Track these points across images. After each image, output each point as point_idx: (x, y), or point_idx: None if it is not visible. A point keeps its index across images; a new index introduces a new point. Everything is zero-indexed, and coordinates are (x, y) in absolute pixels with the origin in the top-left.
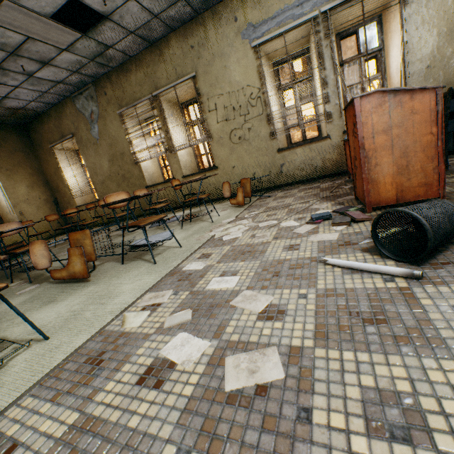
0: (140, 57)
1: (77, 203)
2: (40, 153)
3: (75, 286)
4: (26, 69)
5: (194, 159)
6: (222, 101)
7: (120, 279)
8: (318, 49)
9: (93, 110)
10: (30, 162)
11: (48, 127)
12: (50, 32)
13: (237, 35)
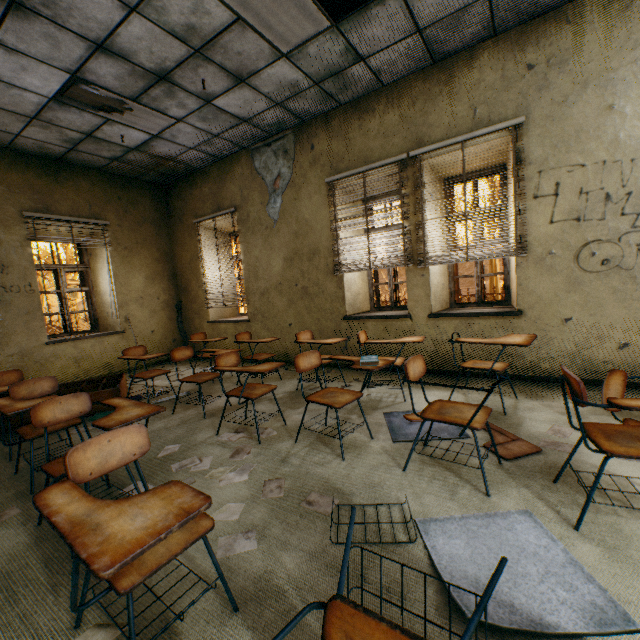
0: (400, 85)
1: (210, 317)
2: (176, 229)
3: None
4: (206, 87)
5: (446, 281)
6: (577, 179)
7: None
8: None
9: (281, 172)
10: (159, 240)
11: (200, 192)
12: (280, 9)
13: None
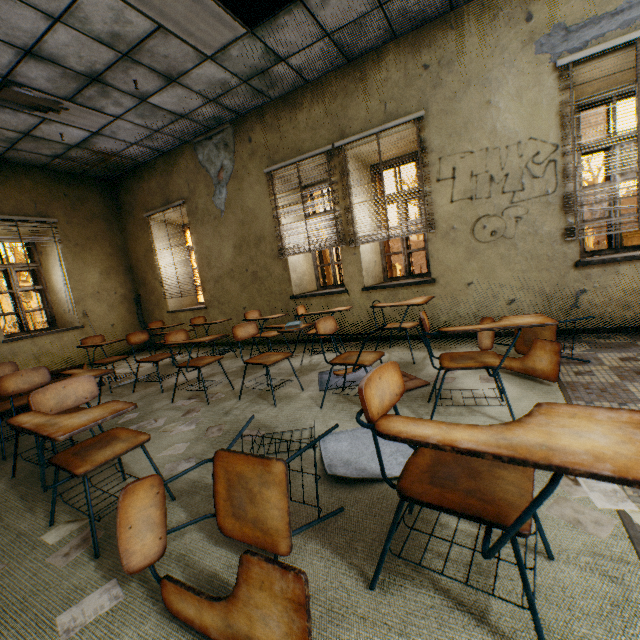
0: (322, 82)
1: (170, 307)
2: (127, 224)
3: None
4: (140, 87)
5: (379, 259)
6: (468, 164)
7: None
8: None
9: (224, 164)
10: (111, 235)
11: (148, 186)
12: (197, 19)
13: (527, 45)
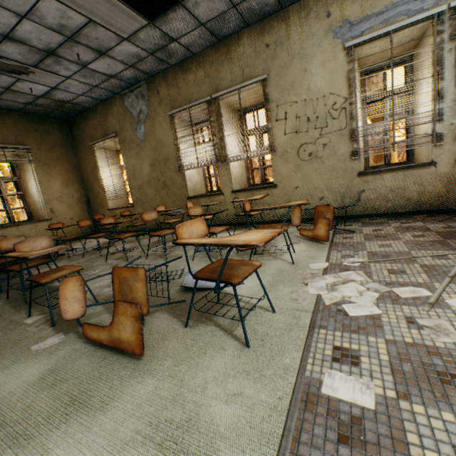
0: (203, 54)
1: (109, 206)
2: (79, 150)
3: (119, 367)
4: (81, 58)
5: (244, 172)
6: (294, 110)
7: (196, 376)
8: (436, 53)
9: (142, 109)
10: (68, 157)
11: (92, 123)
12: (115, 15)
13: (328, 33)
